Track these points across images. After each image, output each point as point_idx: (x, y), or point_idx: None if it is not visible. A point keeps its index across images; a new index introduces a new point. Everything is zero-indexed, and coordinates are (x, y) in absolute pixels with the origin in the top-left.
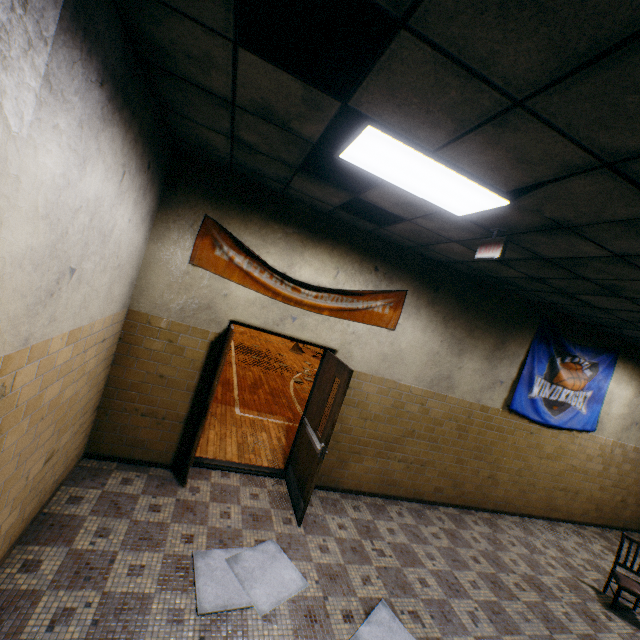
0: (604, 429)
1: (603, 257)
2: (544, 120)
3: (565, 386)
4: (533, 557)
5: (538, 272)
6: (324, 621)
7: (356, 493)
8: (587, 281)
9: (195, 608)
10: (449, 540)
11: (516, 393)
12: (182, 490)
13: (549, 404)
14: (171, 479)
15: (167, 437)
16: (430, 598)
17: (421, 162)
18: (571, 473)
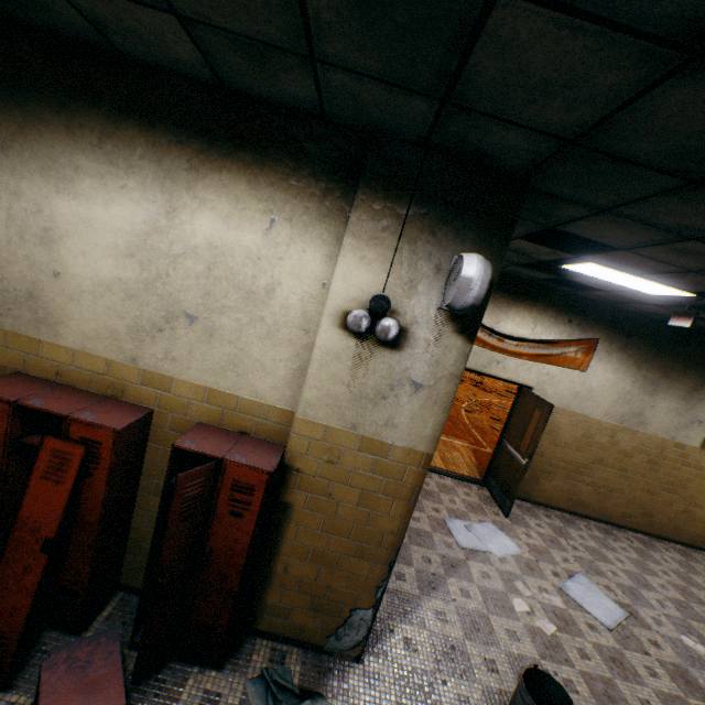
0: None
1: None
2: None
3: None
4: None
5: None
6: (539, 572)
7: (545, 506)
8: None
9: (456, 544)
10: (637, 555)
11: None
12: None
13: None
14: None
15: None
16: (620, 583)
17: (625, 275)
18: None
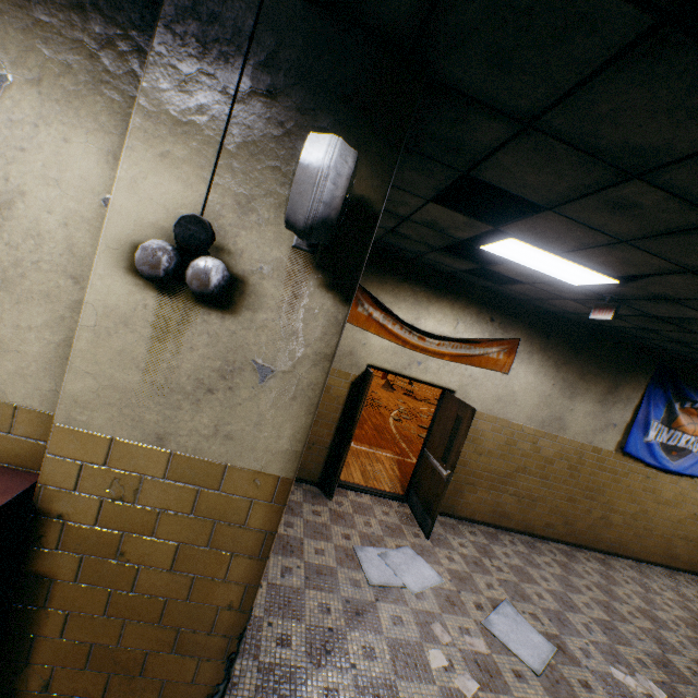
0: None
1: None
2: (641, 249)
3: (684, 431)
4: (648, 595)
5: (650, 325)
6: (461, 606)
7: (470, 521)
8: (697, 334)
9: (366, 581)
10: (561, 569)
11: (630, 436)
12: (330, 502)
13: (667, 449)
14: (320, 493)
15: (315, 459)
16: (547, 607)
17: (547, 256)
18: (693, 522)
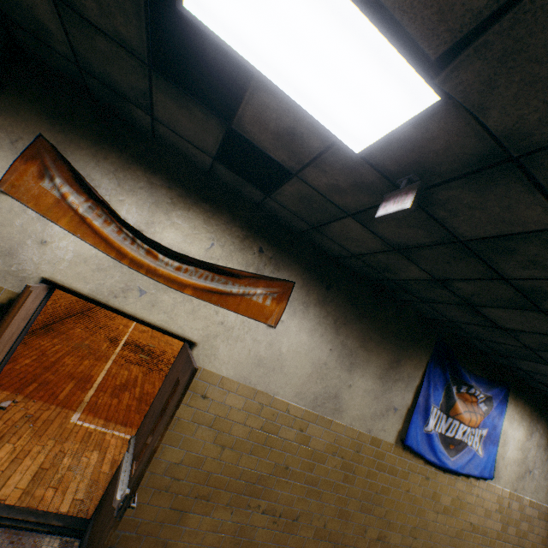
0: (501, 476)
1: (547, 231)
2: None
3: (462, 420)
4: None
5: (445, 269)
6: None
7: None
8: (505, 283)
9: None
10: None
11: (411, 424)
12: None
13: (446, 441)
14: None
15: None
16: None
17: None
18: (470, 533)
